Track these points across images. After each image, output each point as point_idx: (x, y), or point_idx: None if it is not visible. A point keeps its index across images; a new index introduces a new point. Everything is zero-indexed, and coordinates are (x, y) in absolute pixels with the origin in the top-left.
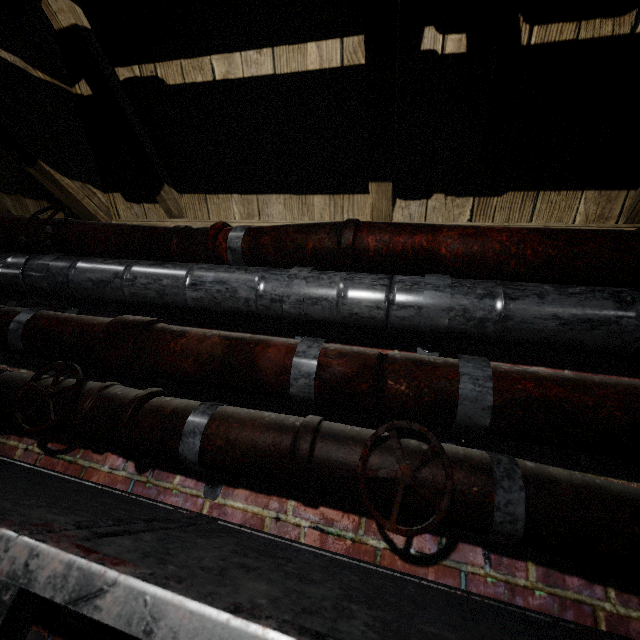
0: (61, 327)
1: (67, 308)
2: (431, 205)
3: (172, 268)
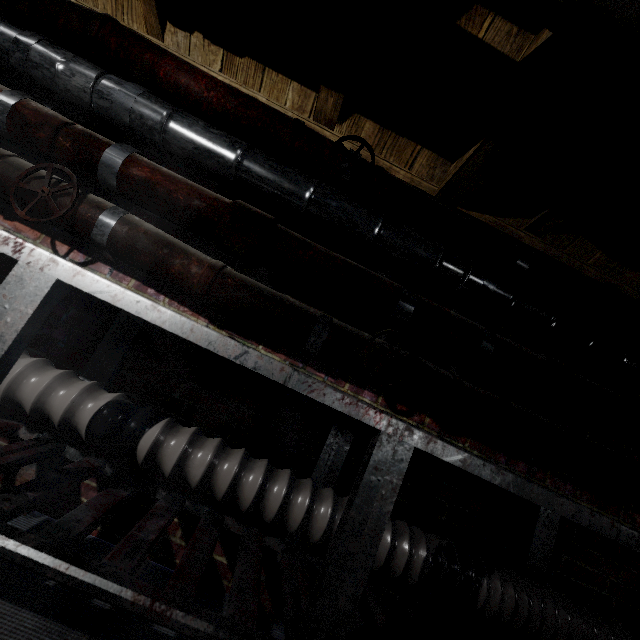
0: None
1: None
2: (194, 41)
3: None
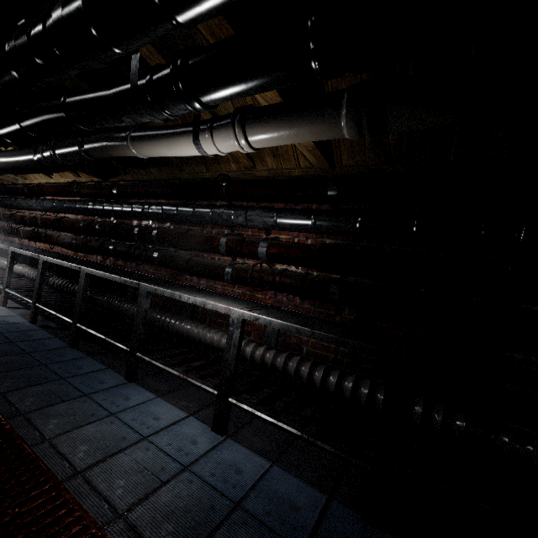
0: (6, 216)
1: (18, 208)
2: (54, 175)
3: (16, 200)
